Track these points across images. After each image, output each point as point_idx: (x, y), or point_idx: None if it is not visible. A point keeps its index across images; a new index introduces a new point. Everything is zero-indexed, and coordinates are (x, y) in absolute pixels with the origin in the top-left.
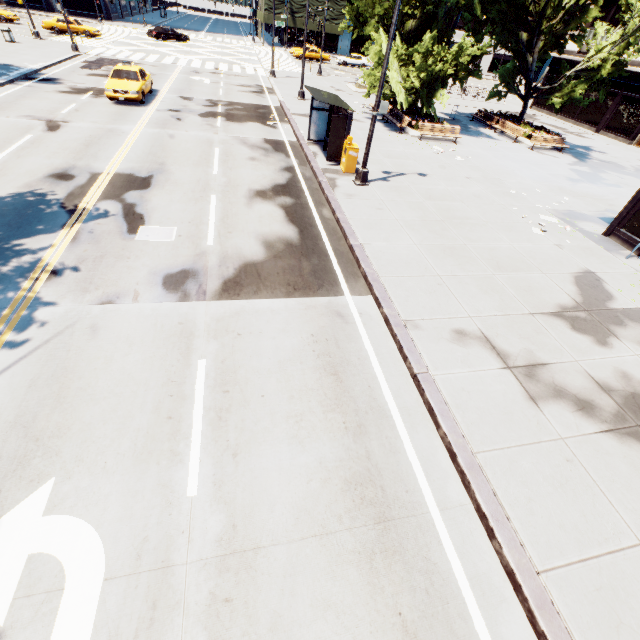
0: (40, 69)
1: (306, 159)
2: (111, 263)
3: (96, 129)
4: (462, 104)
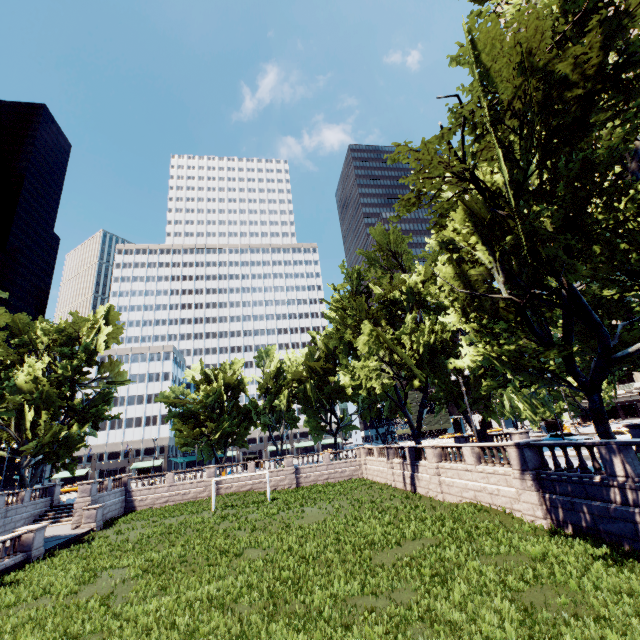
0: None
1: None
2: None
3: None
4: None
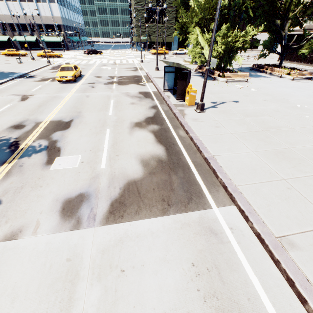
0: (29, 72)
1: (163, 100)
2: (26, 193)
3: (47, 97)
4: (241, 63)
